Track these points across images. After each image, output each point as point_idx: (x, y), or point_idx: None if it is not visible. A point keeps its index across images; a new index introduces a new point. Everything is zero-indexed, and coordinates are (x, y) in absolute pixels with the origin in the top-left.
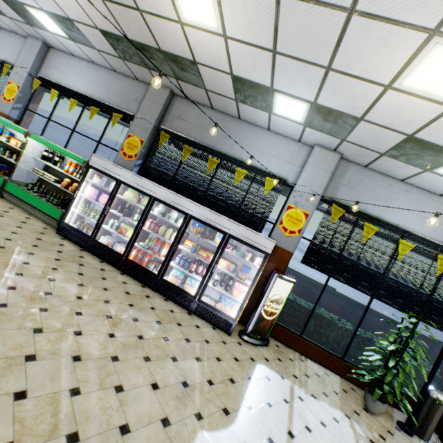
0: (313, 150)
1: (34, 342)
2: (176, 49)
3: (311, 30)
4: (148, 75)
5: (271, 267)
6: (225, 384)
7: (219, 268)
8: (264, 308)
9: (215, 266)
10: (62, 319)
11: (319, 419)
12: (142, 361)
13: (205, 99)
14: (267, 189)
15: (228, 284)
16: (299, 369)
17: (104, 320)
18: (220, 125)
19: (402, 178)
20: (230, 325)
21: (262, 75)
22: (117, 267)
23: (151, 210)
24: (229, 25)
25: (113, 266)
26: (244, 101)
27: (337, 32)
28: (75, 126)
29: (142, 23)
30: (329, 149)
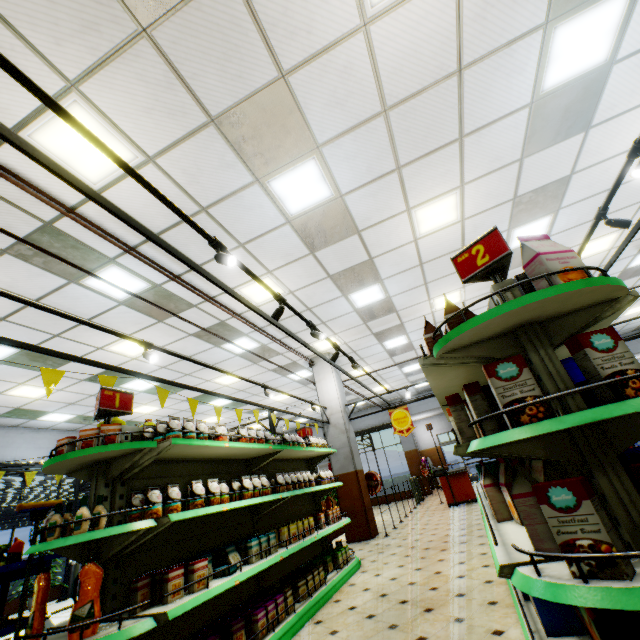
0: None
1: None
2: None
3: None
4: None
5: None
6: None
7: None
8: None
9: None
10: None
11: None
12: None
13: None
14: None
15: None
16: None
17: None
18: None
19: (16, 425)
20: None
21: None
22: None
23: None
24: None
25: None
26: None
27: None
28: None
29: None
30: None
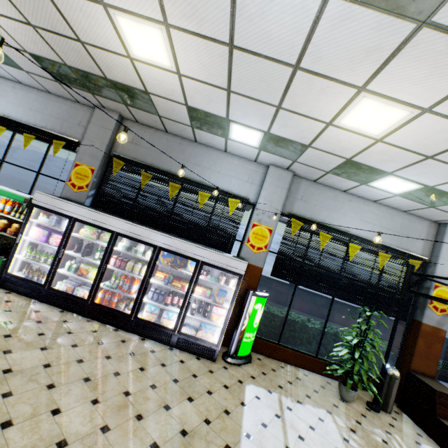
0: (269, 170)
1: (5, 442)
2: (125, 79)
3: (262, 78)
4: (92, 99)
5: (244, 284)
6: (222, 418)
7: (195, 296)
8: (244, 327)
9: (192, 295)
10: (33, 400)
11: (308, 424)
12: (135, 422)
13: (158, 124)
14: (231, 210)
15: (206, 310)
16: (282, 378)
17: (82, 385)
18: (177, 149)
19: (344, 190)
20: (213, 351)
21: (218, 108)
22: (82, 314)
23: (115, 246)
24: (183, 66)
25: (77, 314)
26: (200, 127)
27: (285, 81)
28: (5, 155)
29: (85, 53)
30: (282, 168)
